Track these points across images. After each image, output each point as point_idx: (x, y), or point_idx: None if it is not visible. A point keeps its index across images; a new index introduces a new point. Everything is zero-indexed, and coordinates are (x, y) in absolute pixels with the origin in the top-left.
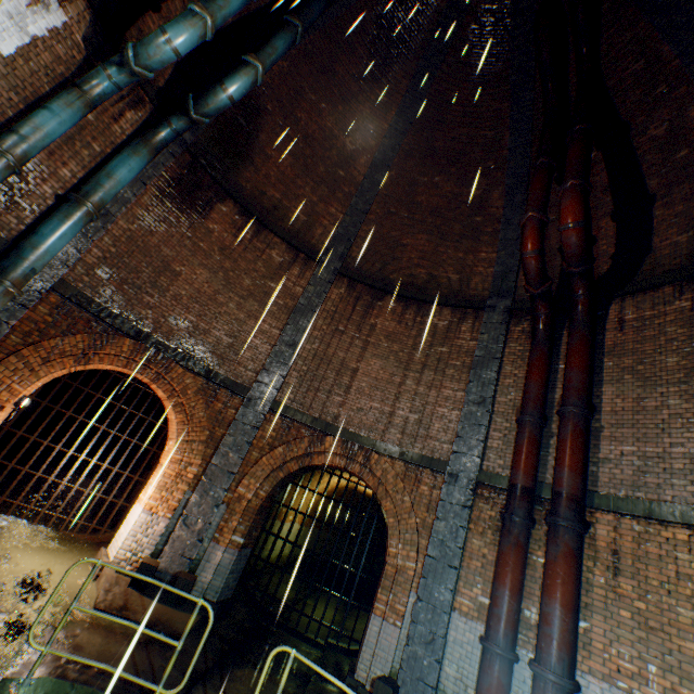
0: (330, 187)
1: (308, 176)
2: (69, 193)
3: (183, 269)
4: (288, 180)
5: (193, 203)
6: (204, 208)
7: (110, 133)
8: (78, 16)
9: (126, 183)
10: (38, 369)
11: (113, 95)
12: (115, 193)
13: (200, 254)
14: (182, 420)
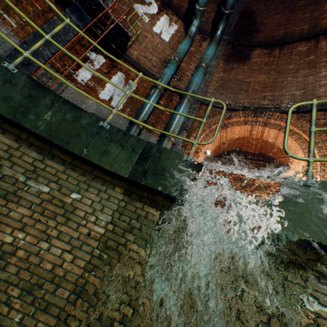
0: (313, 3)
1: (294, 12)
2: (195, 67)
3: (250, 80)
4: (283, 23)
5: (240, 58)
6: (246, 57)
7: (199, 52)
8: (180, 25)
9: (211, 56)
10: (208, 134)
11: (196, 33)
12: (209, 60)
13: (254, 72)
14: (296, 138)
